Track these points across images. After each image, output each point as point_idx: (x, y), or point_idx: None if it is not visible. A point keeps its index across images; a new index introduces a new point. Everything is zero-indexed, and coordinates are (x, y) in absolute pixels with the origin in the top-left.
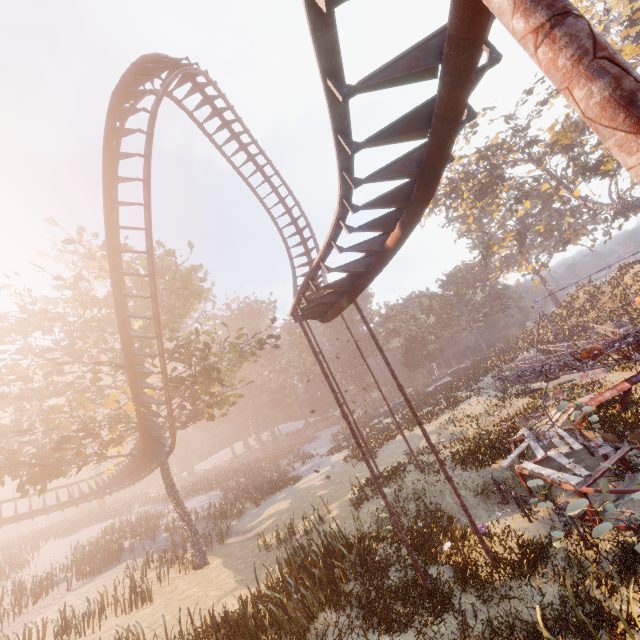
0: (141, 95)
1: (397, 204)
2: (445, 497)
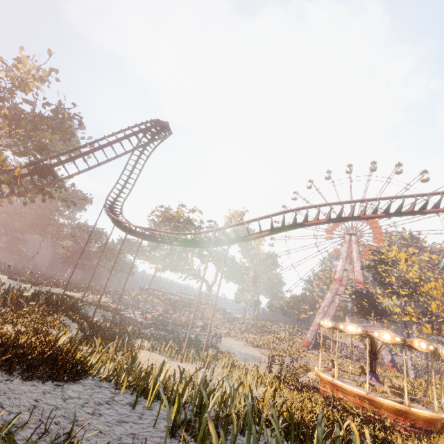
0: (158, 133)
1: (184, 243)
2: (91, 312)
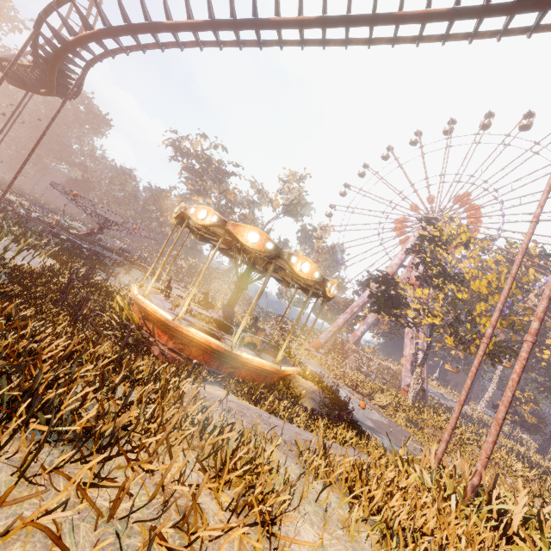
0: None
1: (46, 85)
2: None
